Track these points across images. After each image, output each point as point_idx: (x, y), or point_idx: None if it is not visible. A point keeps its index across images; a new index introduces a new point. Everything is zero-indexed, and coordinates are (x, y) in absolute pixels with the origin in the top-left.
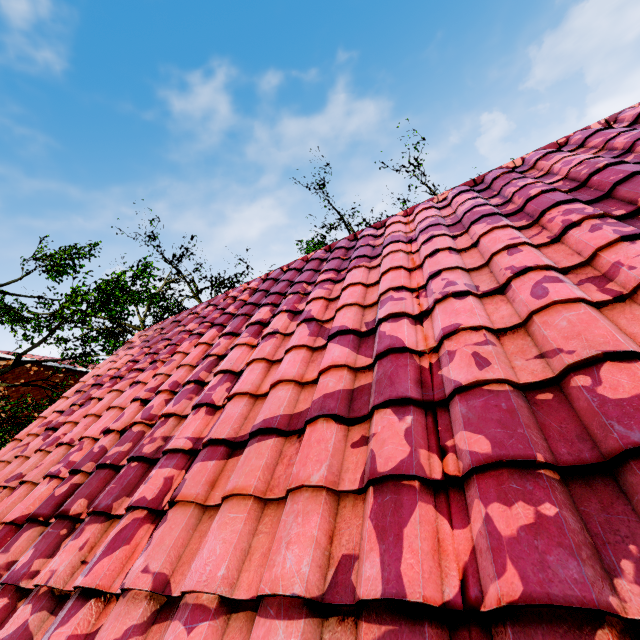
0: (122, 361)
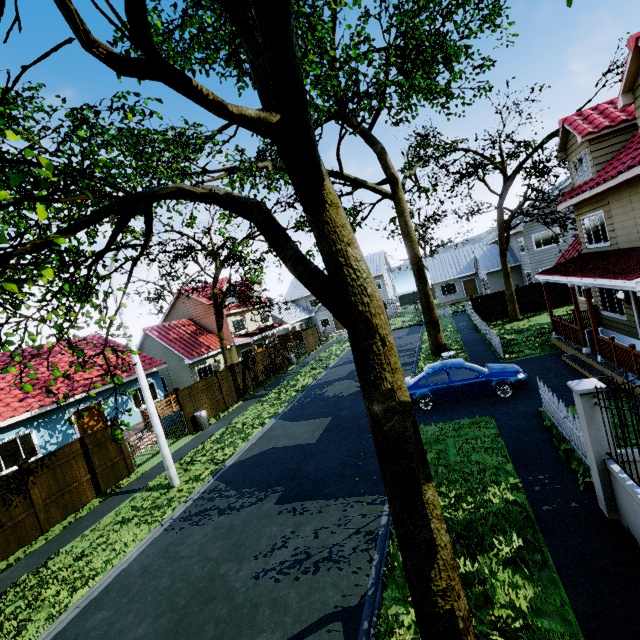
0: None
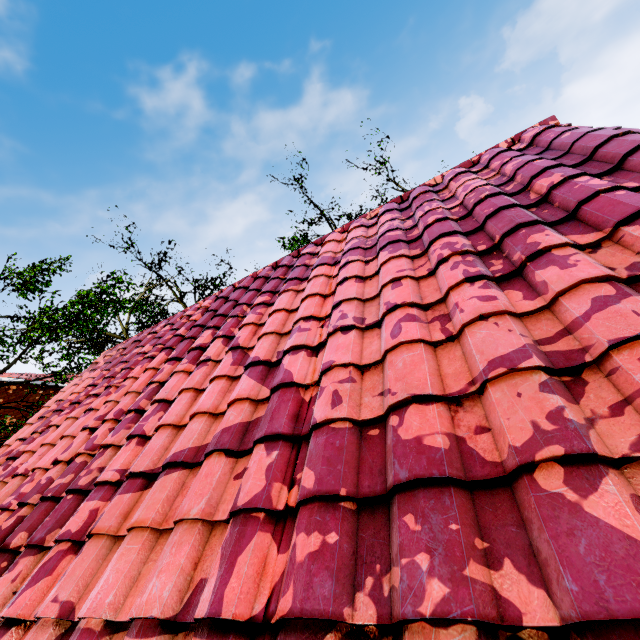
0: (83, 385)
